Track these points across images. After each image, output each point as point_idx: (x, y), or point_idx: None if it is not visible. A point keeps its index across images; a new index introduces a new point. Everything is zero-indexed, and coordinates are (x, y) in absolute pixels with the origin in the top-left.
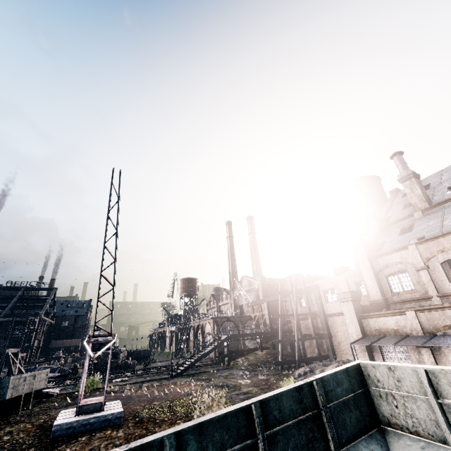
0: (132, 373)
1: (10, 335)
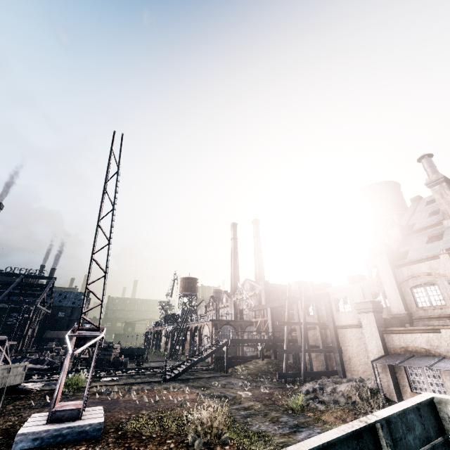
0: (123, 372)
1: (3, 321)
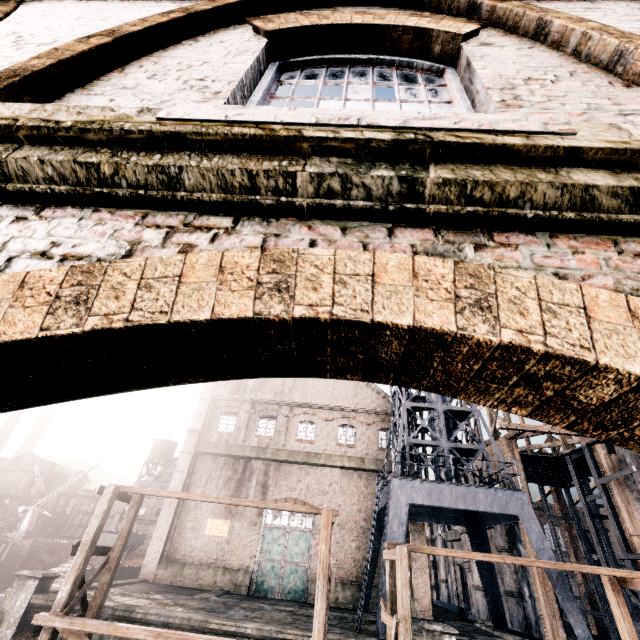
0: None
1: None
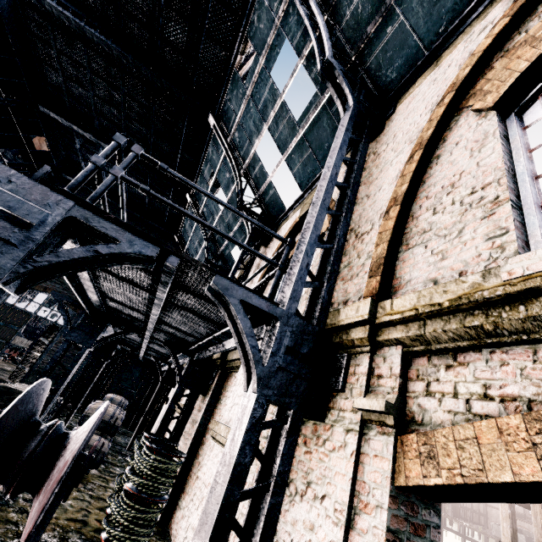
0: None
1: None
